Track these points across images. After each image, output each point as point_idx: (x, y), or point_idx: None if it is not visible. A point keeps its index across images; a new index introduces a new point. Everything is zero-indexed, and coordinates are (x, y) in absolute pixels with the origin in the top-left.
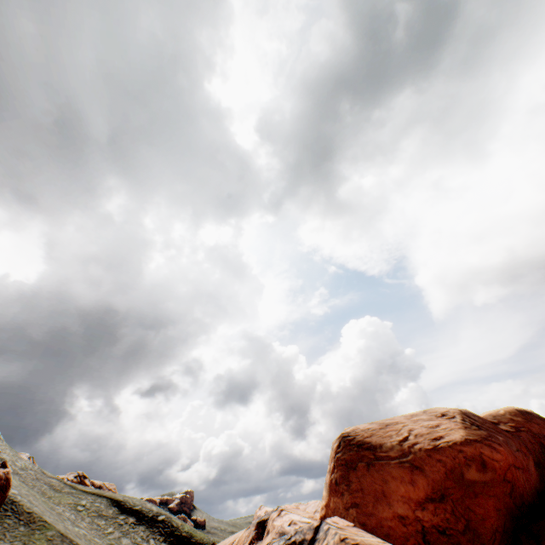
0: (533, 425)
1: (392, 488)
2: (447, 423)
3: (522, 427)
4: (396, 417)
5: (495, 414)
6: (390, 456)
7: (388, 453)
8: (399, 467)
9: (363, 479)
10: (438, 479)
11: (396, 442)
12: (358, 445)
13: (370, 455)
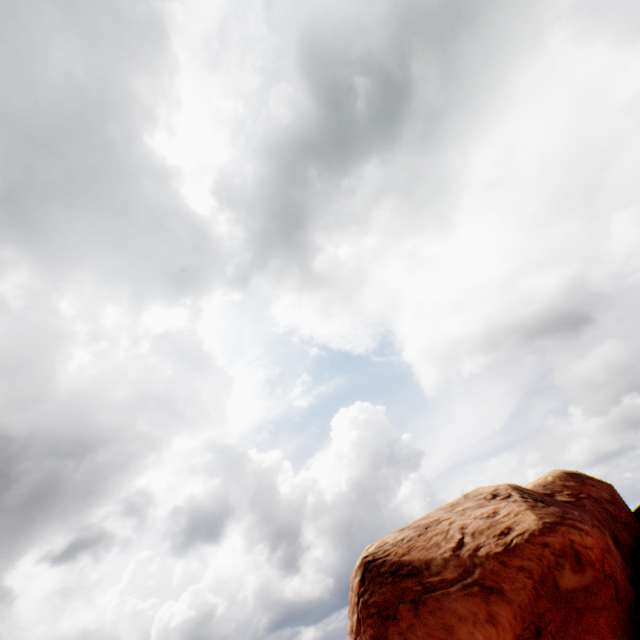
0: (589, 488)
1: (464, 639)
2: (506, 506)
3: (580, 492)
4: (432, 513)
5: (544, 483)
6: (446, 579)
7: (443, 575)
8: (466, 595)
9: (411, 633)
10: (527, 601)
11: (449, 552)
12: (393, 573)
13: (414, 585)
